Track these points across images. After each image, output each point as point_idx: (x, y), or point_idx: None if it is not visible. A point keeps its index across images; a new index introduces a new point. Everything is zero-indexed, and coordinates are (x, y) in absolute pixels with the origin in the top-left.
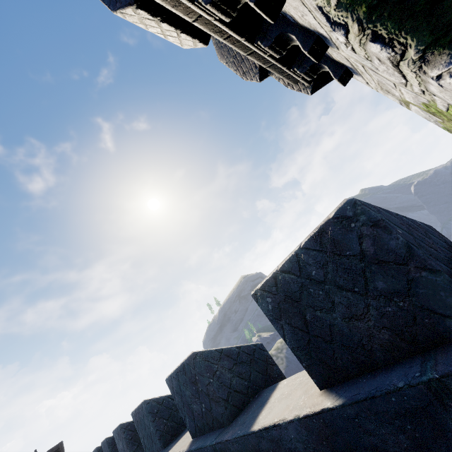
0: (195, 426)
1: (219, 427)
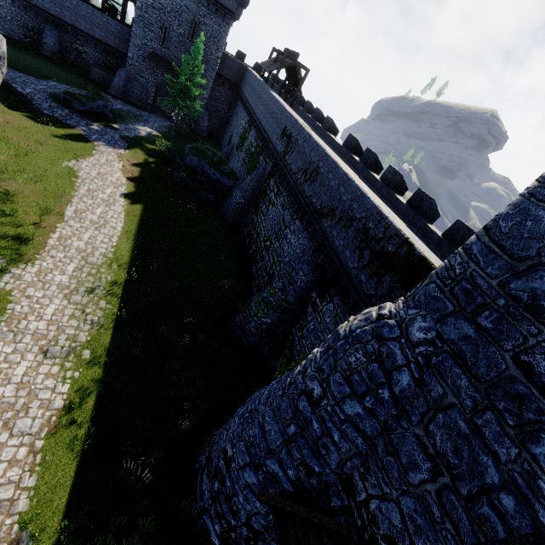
0: (447, 237)
1: (456, 249)
